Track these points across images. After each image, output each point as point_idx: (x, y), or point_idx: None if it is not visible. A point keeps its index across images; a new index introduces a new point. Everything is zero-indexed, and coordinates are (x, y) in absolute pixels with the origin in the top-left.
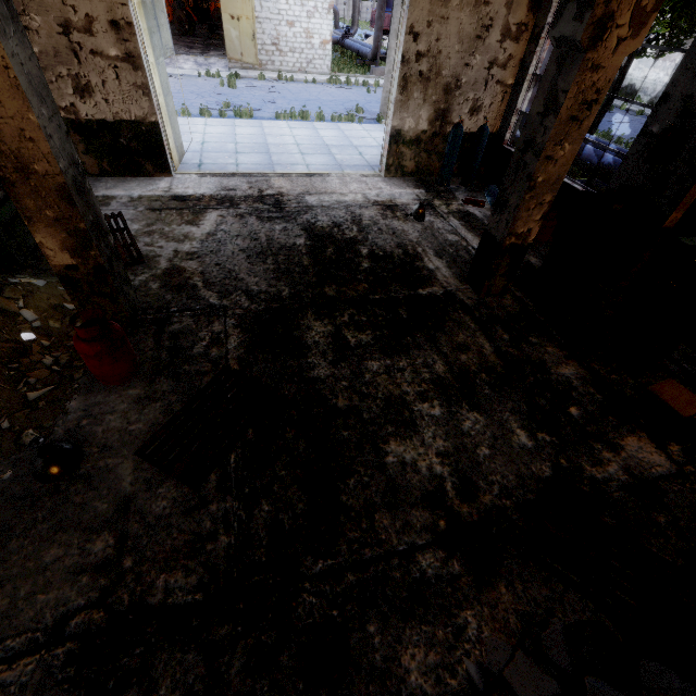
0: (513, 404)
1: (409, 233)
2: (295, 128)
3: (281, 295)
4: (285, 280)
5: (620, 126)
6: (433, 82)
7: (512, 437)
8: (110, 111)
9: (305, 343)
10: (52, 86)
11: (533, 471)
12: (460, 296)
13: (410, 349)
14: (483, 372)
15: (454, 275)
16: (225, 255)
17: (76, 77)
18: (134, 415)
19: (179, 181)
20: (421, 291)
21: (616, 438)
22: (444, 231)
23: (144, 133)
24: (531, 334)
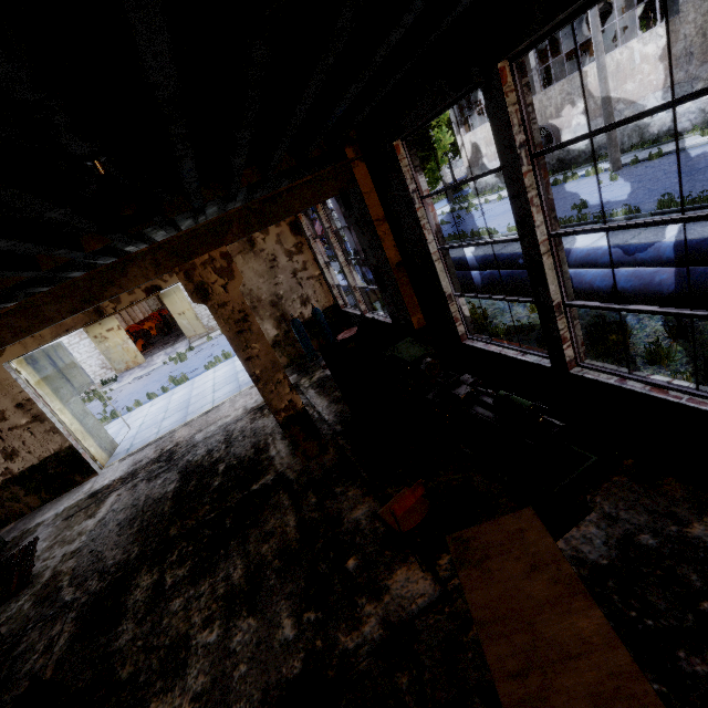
0: (293, 585)
1: (267, 426)
2: (218, 371)
3: (129, 559)
4: (140, 538)
5: (482, 219)
6: (259, 306)
7: (277, 634)
8: (35, 457)
9: (125, 608)
10: None
11: (283, 674)
12: (287, 473)
13: (218, 564)
14: (277, 557)
15: (290, 452)
16: (103, 536)
17: (4, 450)
18: None
19: (103, 475)
20: (254, 487)
21: (384, 579)
22: None
23: (64, 457)
24: (338, 484)
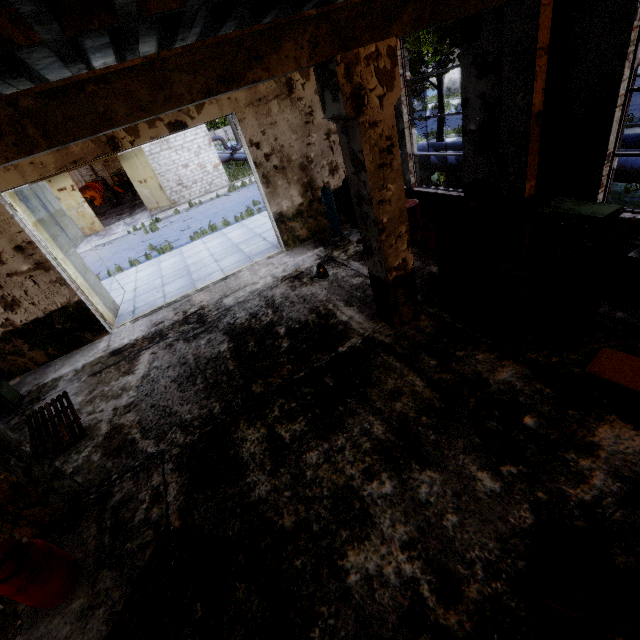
0: (464, 440)
1: (318, 294)
2: (208, 242)
3: (212, 414)
4: (215, 394)
5: None
6: (288, 168)
7: (476, 486)
8: (39, 310)
9: (241, 460)
10: None
11: (512, 524)
12: (378, 337)
13: (344, 420)
14: (422, 415)
15: (367, 318)
16: (159, 392)
17: (3, 298)
18: (76, 639)
19: (116, 335)
20: (341, 349)
21: (586, 436)
22: (348, 277)
23: (73, 312)
24: (456, 348)
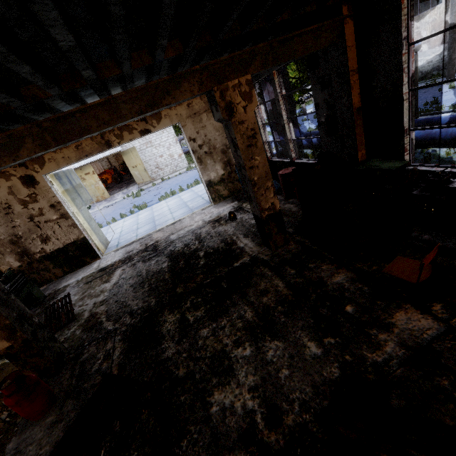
0: (303, 321)
1: (228, 230)
2: (169, 201)
3: (150, 305)
4: (153, 294)
5: None
6: (214, 152)
7: (305, 351)
8: (60, 243)
9: (161, 334)
10: (31, 245)
11: (324, 376)
12: (260, 256)
13: (229, 309)
14: (279, 305)
15: (256, 244)
16: (121, 293)
17: (41, 236)
18: (45, 440)
19: (104, 259)
20: (235, 264)
21: (386, 318)
22: (249, 219)
23: (80, 245)
24: (309, 262)
